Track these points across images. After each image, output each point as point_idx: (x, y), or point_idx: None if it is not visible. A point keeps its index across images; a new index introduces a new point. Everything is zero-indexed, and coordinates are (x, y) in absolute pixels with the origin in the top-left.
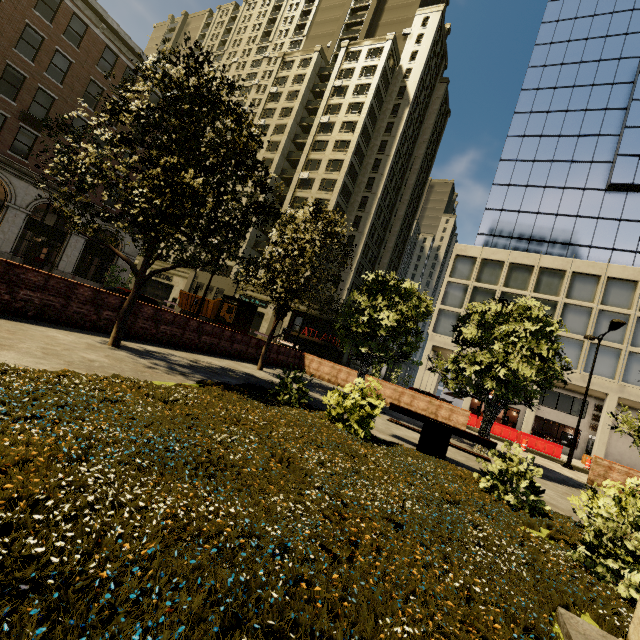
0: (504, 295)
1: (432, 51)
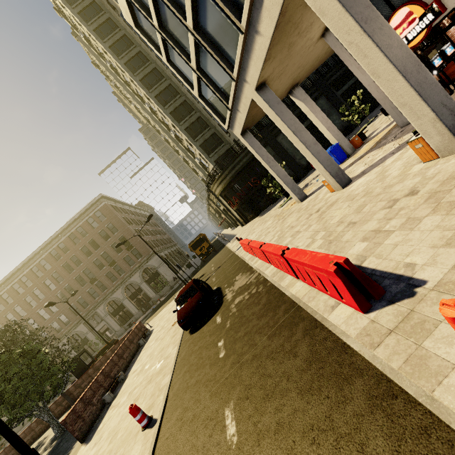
0: None
1: None
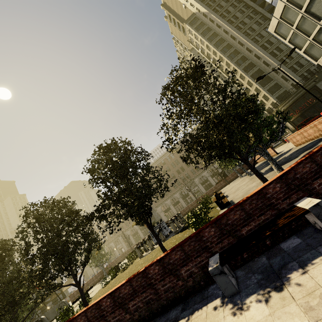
0: (308, 9)
1: None
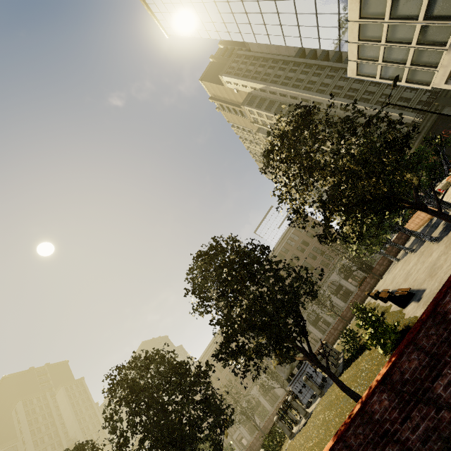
0: (389, 38)
1: (238, 73)
